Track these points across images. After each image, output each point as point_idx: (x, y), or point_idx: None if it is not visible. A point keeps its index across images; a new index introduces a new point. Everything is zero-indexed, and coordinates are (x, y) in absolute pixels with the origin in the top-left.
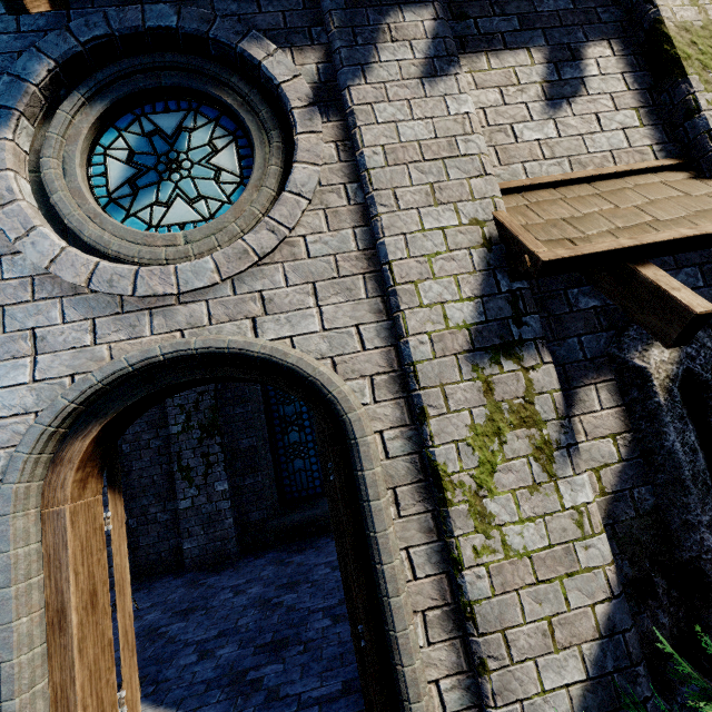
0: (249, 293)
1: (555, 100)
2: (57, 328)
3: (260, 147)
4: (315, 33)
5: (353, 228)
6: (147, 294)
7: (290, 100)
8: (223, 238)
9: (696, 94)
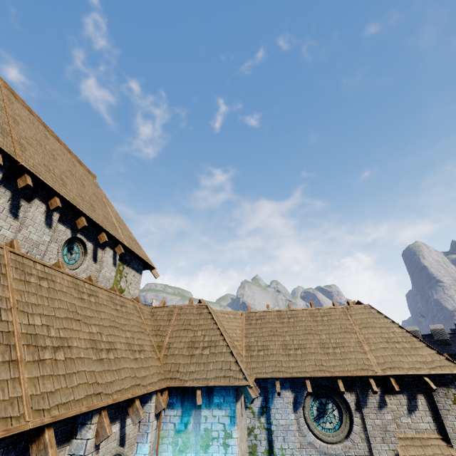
0: (347, 455)
1: (410, 411)
2: (314, 455)
3: (344, 414)
4: (354, 388)
5: (366, 443)
6: (329, 452)
7: (351, 408)
8: (340, 438)
9: (445, 421)
